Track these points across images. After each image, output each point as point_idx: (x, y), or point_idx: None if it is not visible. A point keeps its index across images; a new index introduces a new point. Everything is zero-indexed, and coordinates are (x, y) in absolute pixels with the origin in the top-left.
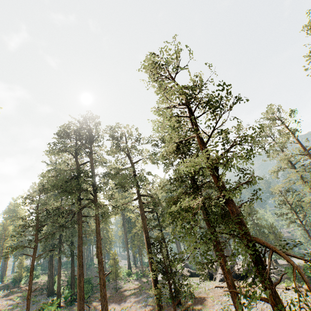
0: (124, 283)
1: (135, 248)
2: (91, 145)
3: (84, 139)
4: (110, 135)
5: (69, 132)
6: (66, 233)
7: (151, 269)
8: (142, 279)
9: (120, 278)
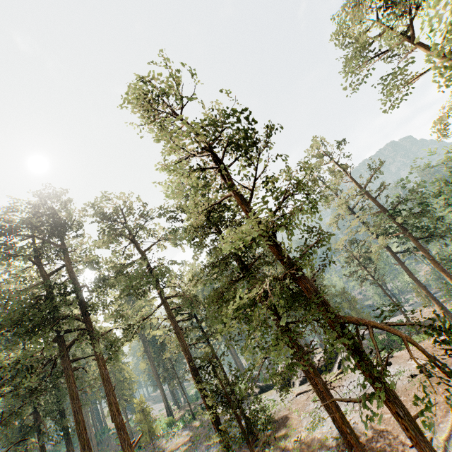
0: (166, 440)
1: (172, 380)
2: (63, 237)
3: (48, 231)
4: (93, 215)
5: (15, 224)
6: (46, 400)
7: (206, 406)
8: (192, 423)
9: (159, 436)
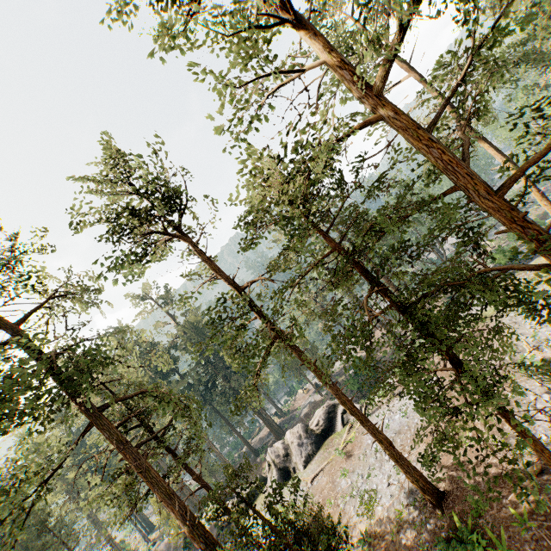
0: None
1: None
2: None
3: None
4: None
5: None
6: None
7: None
8: None
9: None
